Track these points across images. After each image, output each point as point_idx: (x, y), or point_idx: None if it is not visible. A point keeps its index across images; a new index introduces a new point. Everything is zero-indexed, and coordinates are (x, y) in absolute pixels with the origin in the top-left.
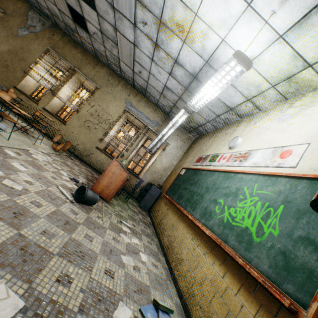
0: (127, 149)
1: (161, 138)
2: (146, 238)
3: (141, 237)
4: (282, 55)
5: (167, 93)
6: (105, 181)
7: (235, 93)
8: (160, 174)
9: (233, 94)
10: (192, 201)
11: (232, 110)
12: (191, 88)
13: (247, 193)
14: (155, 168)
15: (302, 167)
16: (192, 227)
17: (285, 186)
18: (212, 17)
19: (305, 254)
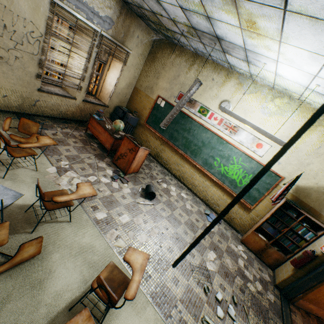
0: (83, 78)
1: (173, 114)
2: (167, 177)
3: (167, 180)
4: (296, 88)
5: (151, 2)
6: (134, 164)
7: (245, 67)
8: (125, 93)
9: (243, 65)
10: (191, 150)
11: (230, 64)
12: (201, 33)
13: (235, 161)
14: (119, 89)
15: (264, 159)
16: (198, 169)
17: (255, 166)
18: (289, 54)
19: (255, 193)
